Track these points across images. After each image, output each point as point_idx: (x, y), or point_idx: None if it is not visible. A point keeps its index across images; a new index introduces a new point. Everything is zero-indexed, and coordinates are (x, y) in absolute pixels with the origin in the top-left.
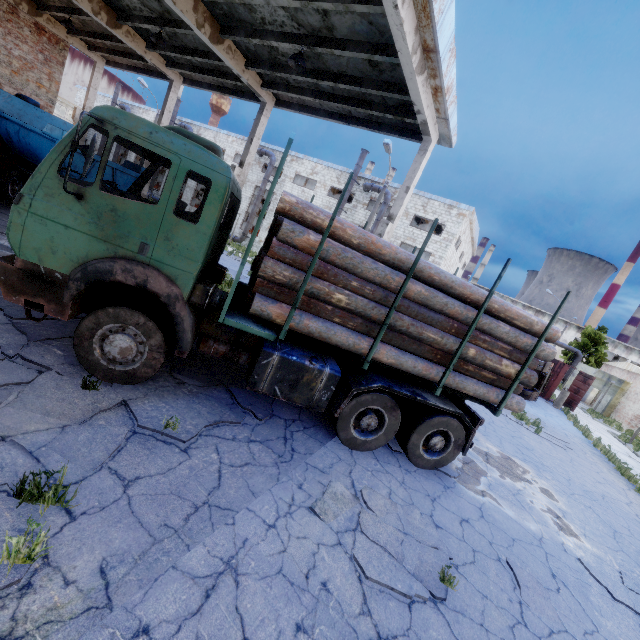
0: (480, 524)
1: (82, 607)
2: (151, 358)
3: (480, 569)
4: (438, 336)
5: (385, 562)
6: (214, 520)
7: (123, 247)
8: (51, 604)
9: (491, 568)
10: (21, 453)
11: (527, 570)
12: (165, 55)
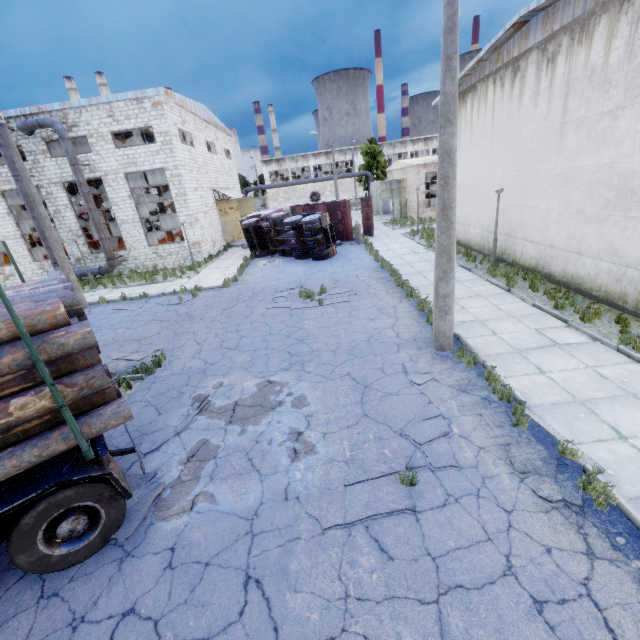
0: (155, 591)
1: None
2: None
3: None
4: None
5: None
6: None
7: None
8: None
9: None
10: None
11: (203, 622)
12: None
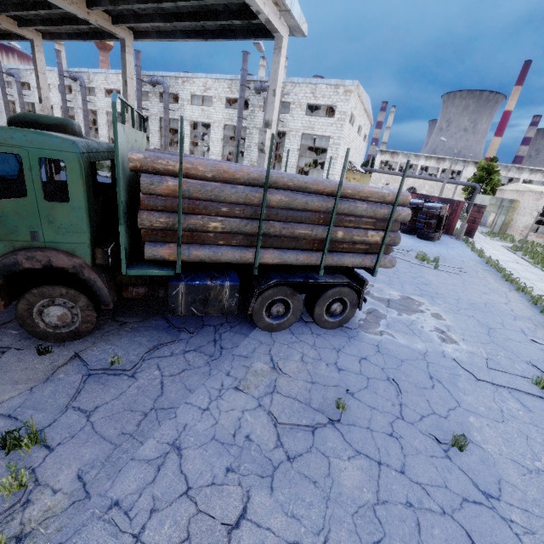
0: (376, 357)
1: (69, 503)
2: (85, 316)
3: (371, 390)
4: (308, 230)
5: (295, 408)
6: (160, 419)
7: (17, 240)
8: (46, 508)
9: (380, 387)
10: (0, 418)
11: (410, 380)
12: (12, 15)
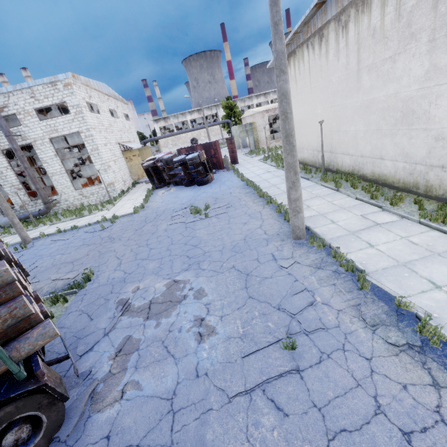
0: None
1: None
2: None
3: None
4: None
5: None
6: None
7: None
8: None
9: None
10: None
11: None
12: None
